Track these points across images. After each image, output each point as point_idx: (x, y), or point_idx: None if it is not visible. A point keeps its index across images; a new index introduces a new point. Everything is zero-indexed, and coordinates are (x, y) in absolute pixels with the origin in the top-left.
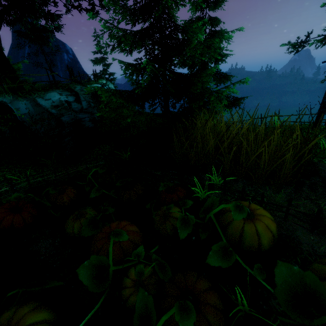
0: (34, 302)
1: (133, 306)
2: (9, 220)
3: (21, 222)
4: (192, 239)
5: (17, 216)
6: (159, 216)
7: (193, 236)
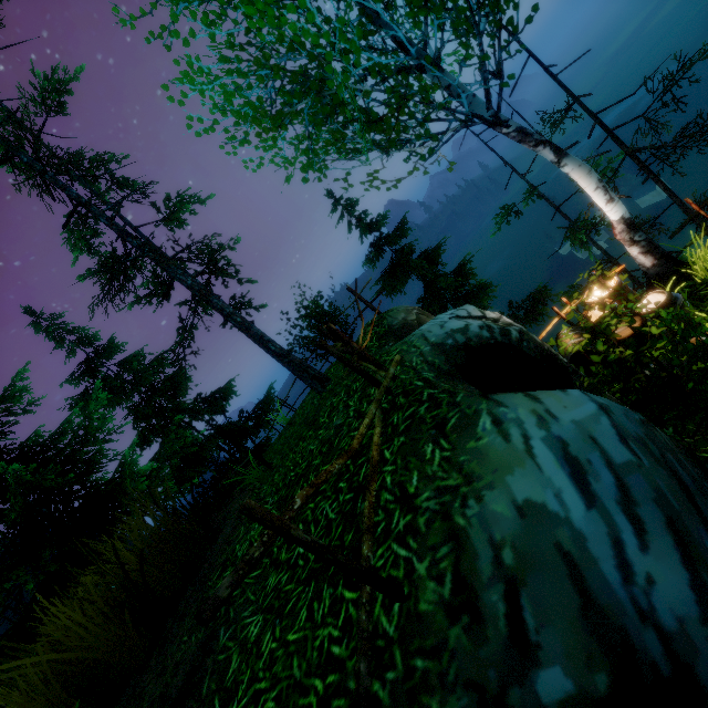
0: None
1: None
2: None
3: None
4: None
5: None
6: None
7: None
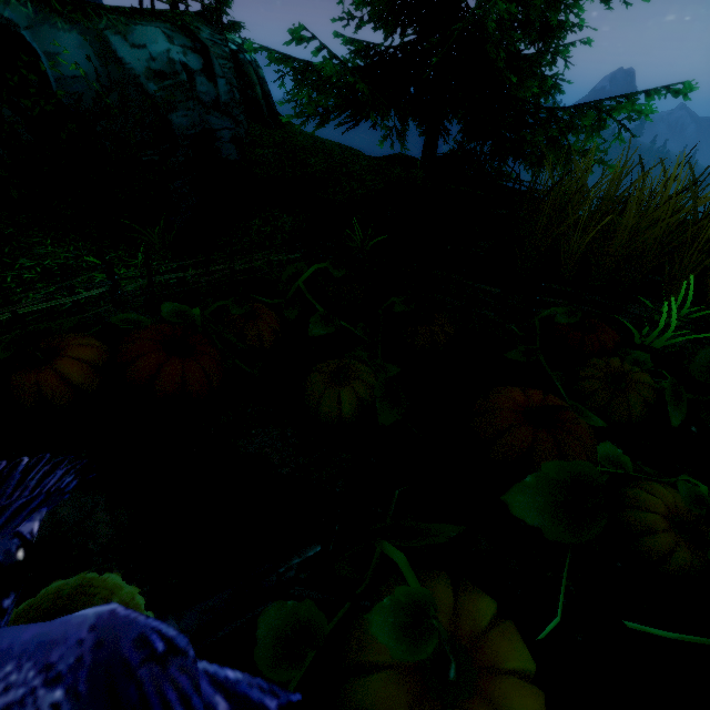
0: (440, 574)
1: (686, 570)
2: (178, 374)
3: (203, 381)
4: (694, 432)
5: (192, 365)
6: (597, 379)
7: (691, 426)
